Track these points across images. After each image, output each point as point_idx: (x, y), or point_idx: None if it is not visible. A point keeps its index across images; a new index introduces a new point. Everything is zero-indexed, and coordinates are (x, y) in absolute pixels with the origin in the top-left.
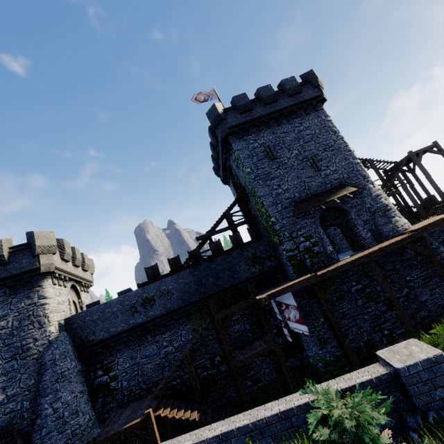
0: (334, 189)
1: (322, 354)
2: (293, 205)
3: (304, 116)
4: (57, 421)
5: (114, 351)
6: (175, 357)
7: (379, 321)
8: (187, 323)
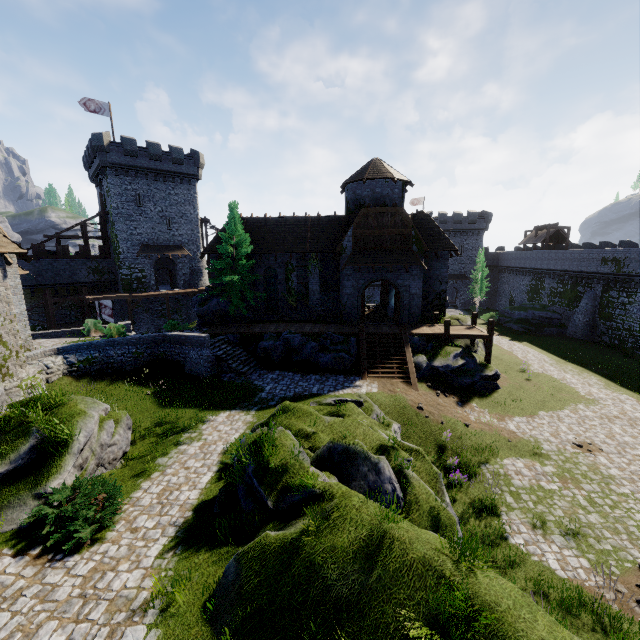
0: (175, 247)
1: None
2: (140, 246)
3: (179, 183)
4: None
5: None
6: None
7: (161, 327)
8: None
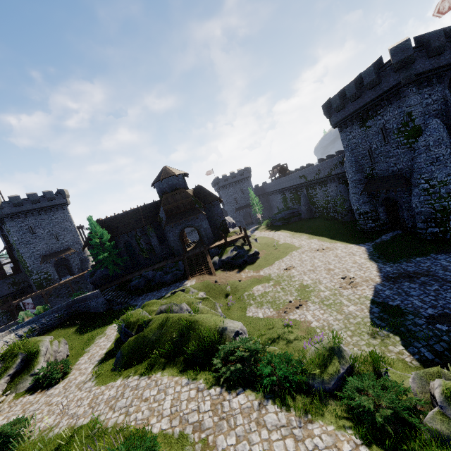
0: (65, 250)
1: None
2: (41, 257)
3: (56, 211)
4: None
5: None
6: None
7: None
8: None
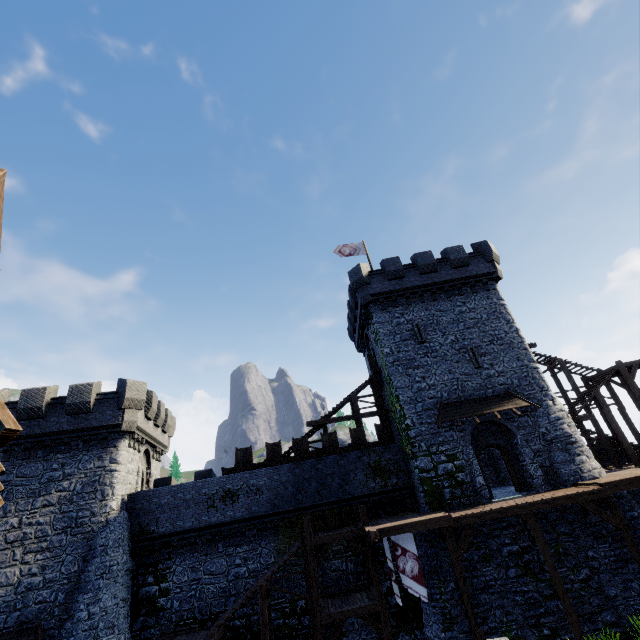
0: (497, 397)
1: (445, 638)
2: (437, 407)
3: (469, 294)
4: (89, 631)
5: (174, 553)
6: (247, 585)
7: (538, 611)
8: (272, 539)
